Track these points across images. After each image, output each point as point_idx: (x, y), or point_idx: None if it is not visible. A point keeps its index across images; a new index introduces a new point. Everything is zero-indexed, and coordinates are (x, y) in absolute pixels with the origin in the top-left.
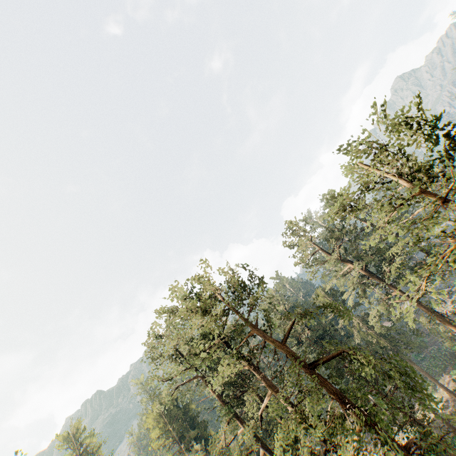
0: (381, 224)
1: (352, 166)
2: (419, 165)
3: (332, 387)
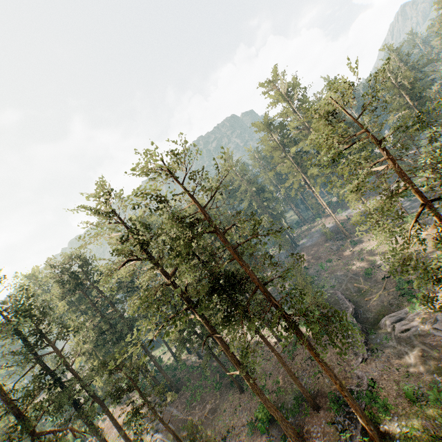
0: None
1: None
2: None
3: None
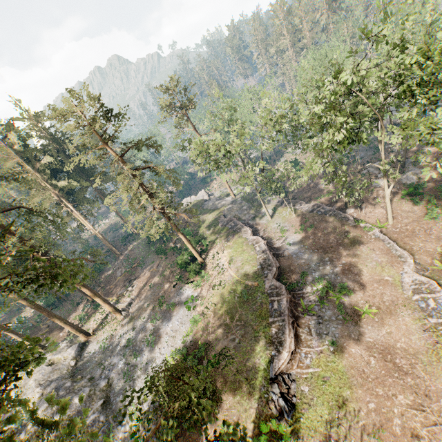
0: (72, 129)
1: (66, 100)
2: (93, 117)
3: (5, 226)
